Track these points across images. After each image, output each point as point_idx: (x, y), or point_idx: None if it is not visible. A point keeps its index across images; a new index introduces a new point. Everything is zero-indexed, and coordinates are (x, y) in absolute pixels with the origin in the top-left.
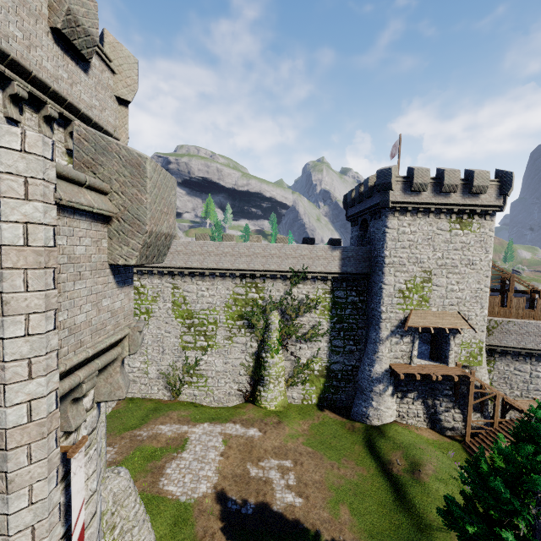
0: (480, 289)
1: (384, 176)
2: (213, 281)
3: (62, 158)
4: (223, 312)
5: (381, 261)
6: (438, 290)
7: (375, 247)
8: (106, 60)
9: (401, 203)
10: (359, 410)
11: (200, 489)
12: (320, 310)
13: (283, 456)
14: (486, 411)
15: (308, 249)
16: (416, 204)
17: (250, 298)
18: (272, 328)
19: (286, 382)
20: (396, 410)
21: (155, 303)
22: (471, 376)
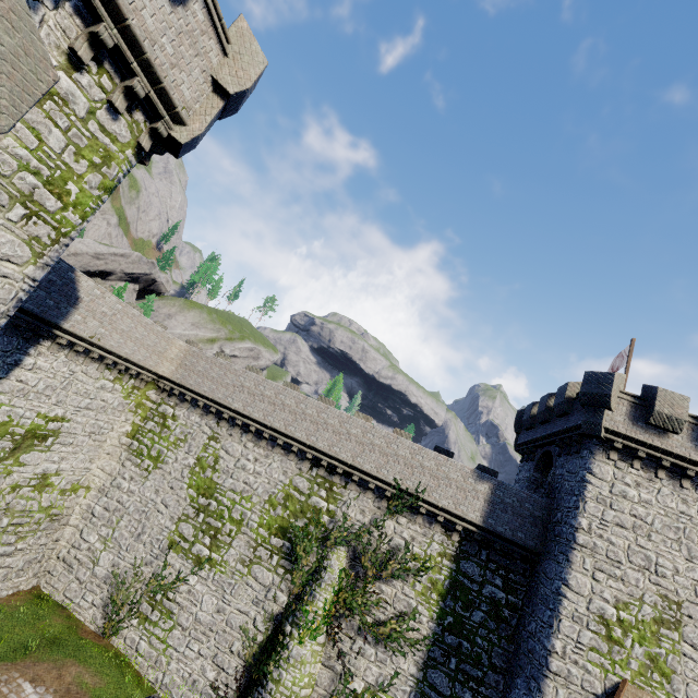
0: None
1: (597, 382)
2: (270, 450)
3: (52, 52)
4: (260, 509)
5: (568, 534)
6: (696, 659)
7: (560, 503)
8: (218, 26)
9: (624, 437)
10: None
11: None
12: (424, 586)
13: None
14: None
15: (435, 460)
16: (655, 449)
17: (312, 505)
18: (325, 579)
19: None
20: None
21: (175, 450)
22: None
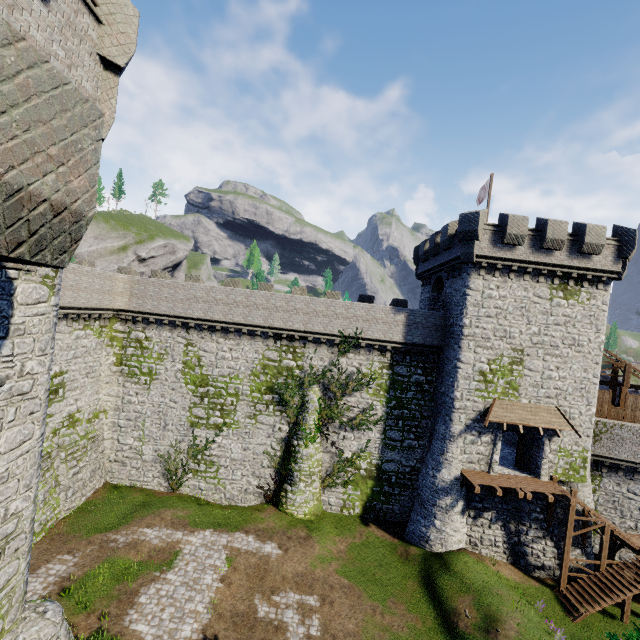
0: (587, 379)
1: (468, 221)
2: (239, 339)
3: None
4: (248, 381)
5: (458, 331)
6: (531, 376)
7: (451, 313)
8: None
9: (488, 258)
10: (417, 529)
11: (182, 633)
12: (374, 389)
13: (307, 589)
14: (589, 546)
15: (364, 309)
16: (508, 260)
17: (285, 366)
18: (310, 408)
19: (322, 481)
20: (467, 534)
21: (162, 363)
22: (571, 497)
